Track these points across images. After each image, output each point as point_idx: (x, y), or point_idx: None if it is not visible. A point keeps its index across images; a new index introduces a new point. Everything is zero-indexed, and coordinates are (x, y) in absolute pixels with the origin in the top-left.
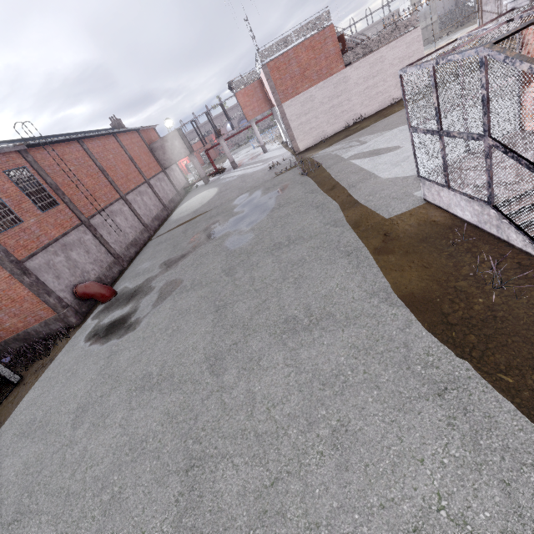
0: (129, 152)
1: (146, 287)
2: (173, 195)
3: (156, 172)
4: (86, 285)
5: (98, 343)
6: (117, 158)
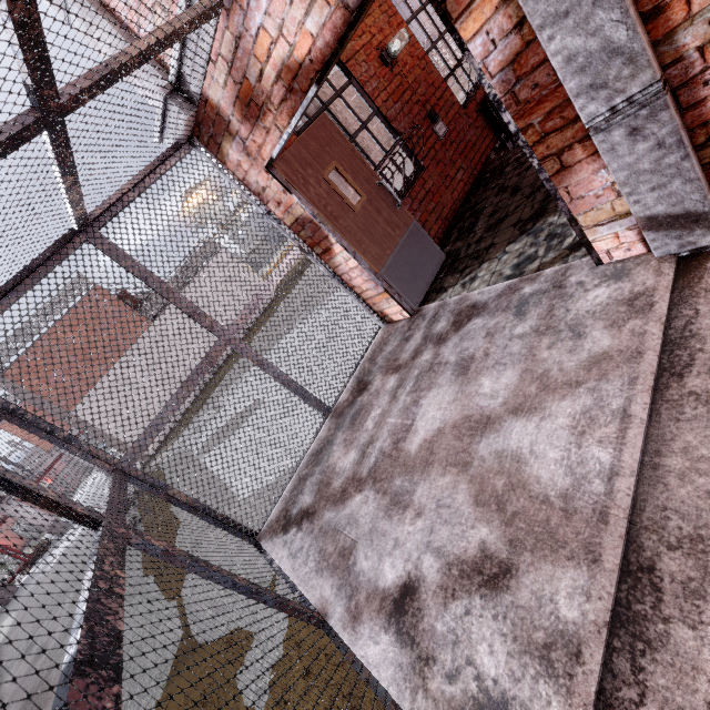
0: None
1: None
2: None
3: None
4: None
5: None
6: None
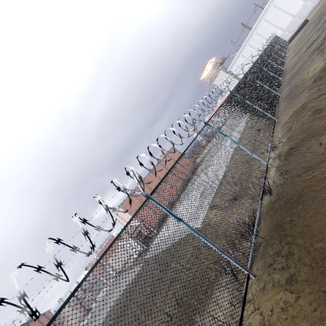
0: (43, 324)
1: None
2: None
3: None
4: None
5: None
6: None
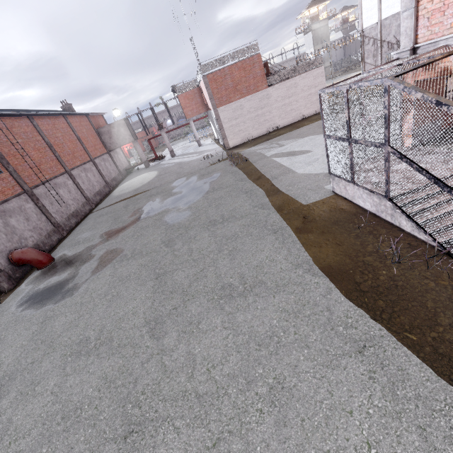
0: (78, 133)
1: (86, 255)
2: (116, 174)
3: (101, 153)
4: (23, 251)
5: (32, 308)
6: (65, 136)
